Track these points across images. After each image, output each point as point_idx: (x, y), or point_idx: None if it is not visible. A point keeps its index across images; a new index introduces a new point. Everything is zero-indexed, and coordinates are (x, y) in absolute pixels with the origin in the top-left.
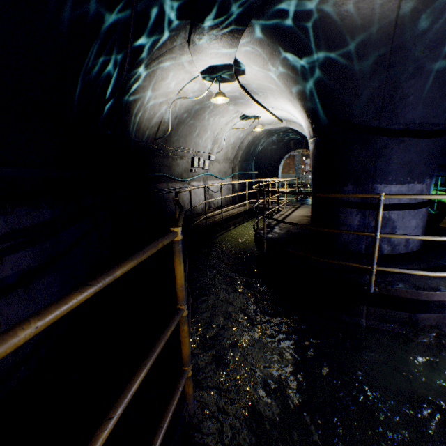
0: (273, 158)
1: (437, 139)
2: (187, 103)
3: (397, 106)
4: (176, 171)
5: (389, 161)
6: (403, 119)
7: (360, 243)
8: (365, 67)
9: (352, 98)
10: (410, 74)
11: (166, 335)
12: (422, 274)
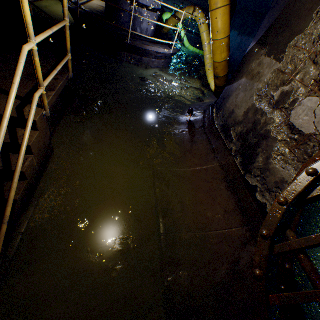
0: None
1: None
2: None
3: None
4: None
5: None
6: None
7: (129, 26)
8: None
9: None
10: None
11: None
12: (145, 37)
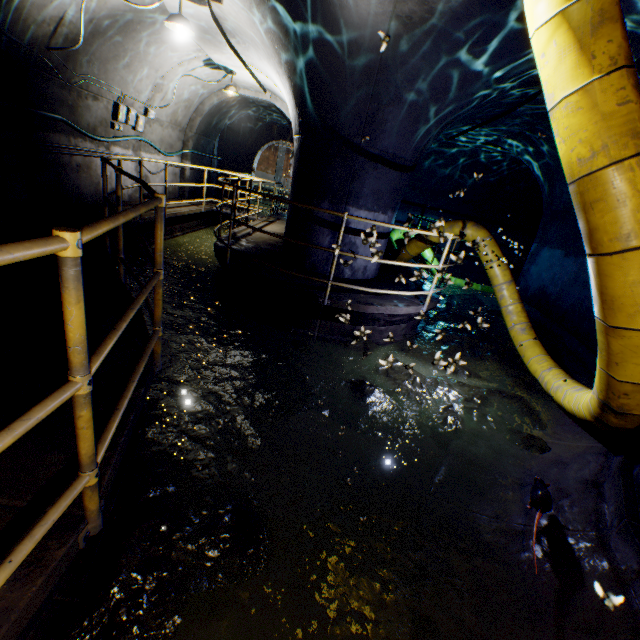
0: (247, 143)
1: (403, 174)
2: (117, 3)
3: (377, 129)
4: (86, 120)
5: (363, 185)
6: (380, 145)
7: (327, 265)
8: (357, 74)
9: (341, 103)
10: (391, 100)
11: (153, 284)
12: (363, 290)
